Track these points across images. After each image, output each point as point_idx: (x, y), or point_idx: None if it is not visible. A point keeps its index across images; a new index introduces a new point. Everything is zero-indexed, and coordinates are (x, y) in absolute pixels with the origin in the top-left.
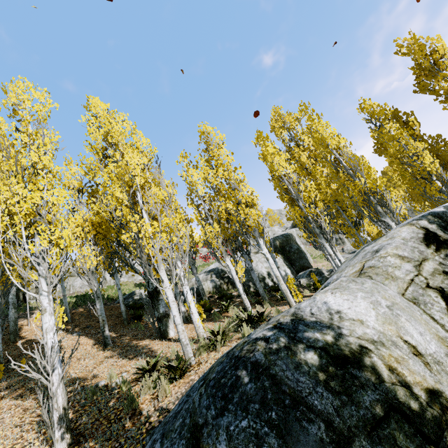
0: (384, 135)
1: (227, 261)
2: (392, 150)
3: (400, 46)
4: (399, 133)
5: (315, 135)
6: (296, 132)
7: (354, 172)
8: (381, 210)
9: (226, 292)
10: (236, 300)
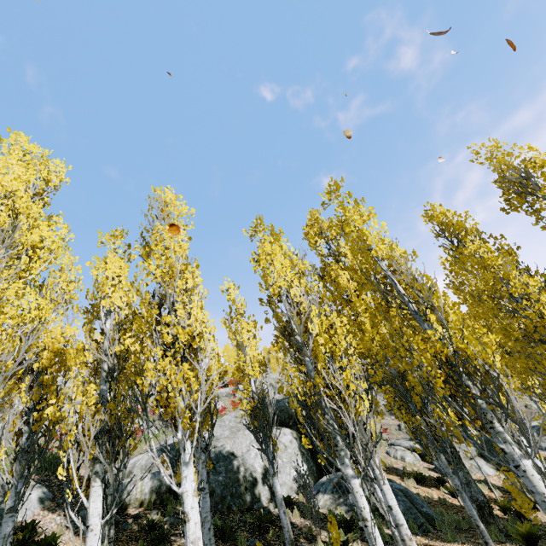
0: (467, 258)
1: (90, 495)
2: (482, 284)
3: (477, 153)
4: (493, 257)
5: (347, 228)
6: (337, 245)
7: (423, 310)
8: (493, 415)
9: (171, 510)
10: (174, 543)
